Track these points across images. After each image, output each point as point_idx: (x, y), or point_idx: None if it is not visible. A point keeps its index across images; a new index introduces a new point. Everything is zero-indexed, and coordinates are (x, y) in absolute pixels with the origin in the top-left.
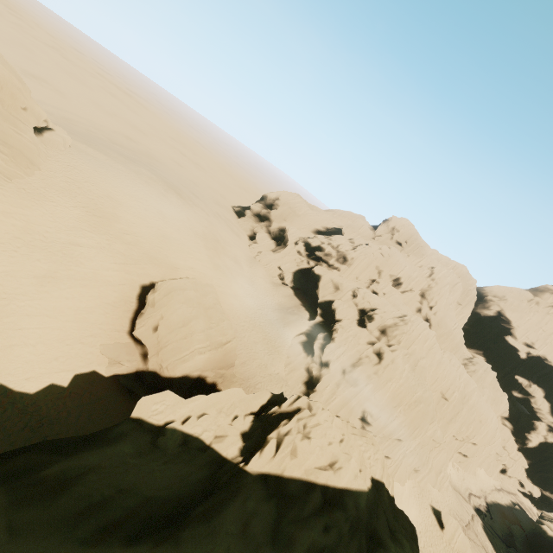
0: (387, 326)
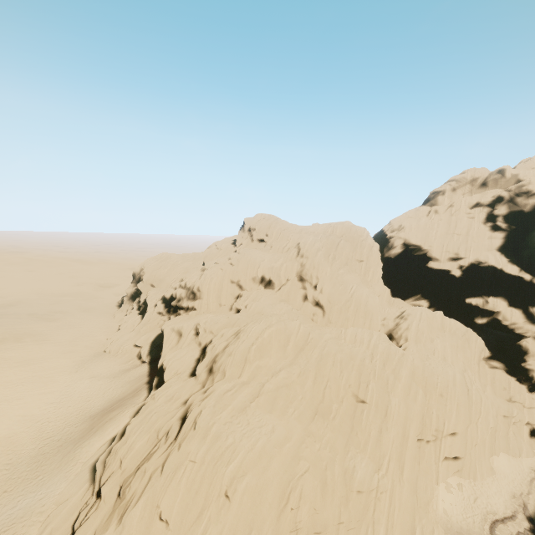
0: (216, 356)
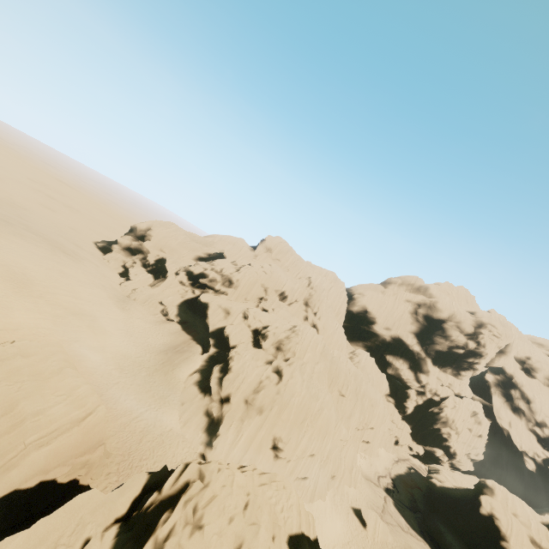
0: (281, 340)
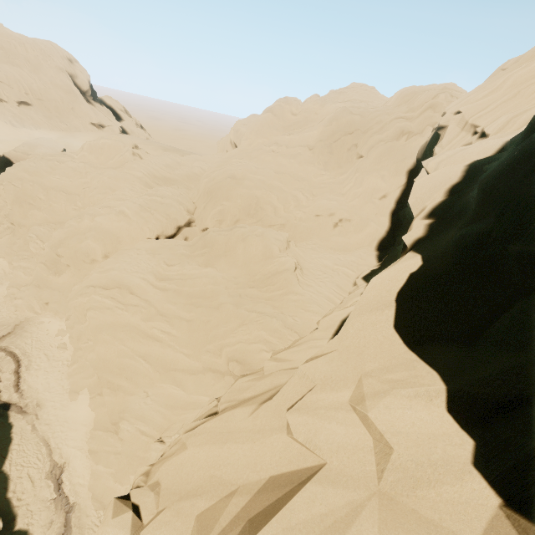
0: None
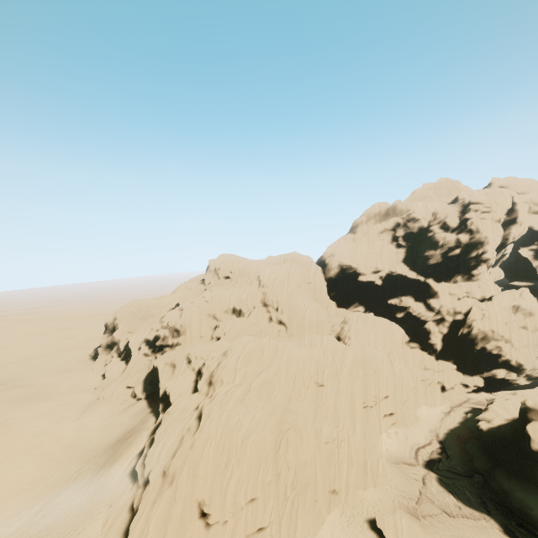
0: (212, 372)
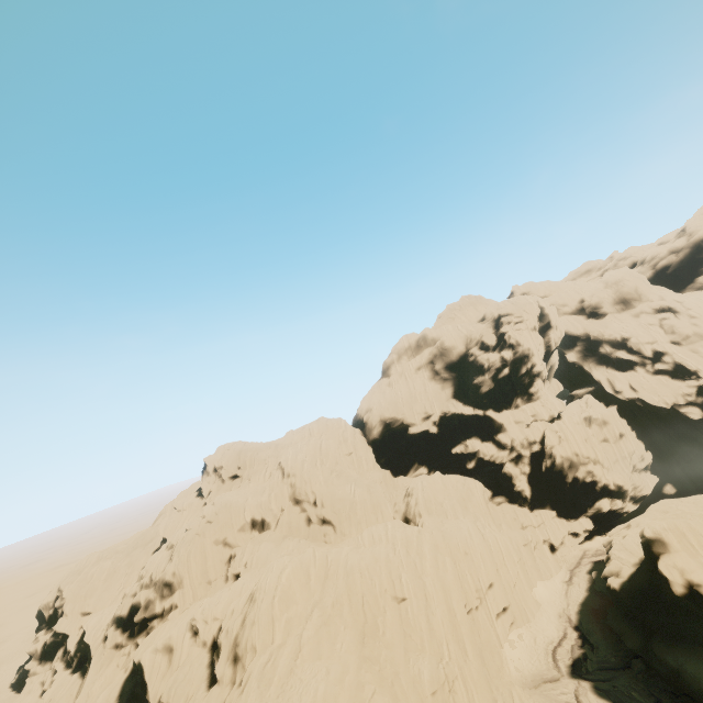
0: (236, 638)
